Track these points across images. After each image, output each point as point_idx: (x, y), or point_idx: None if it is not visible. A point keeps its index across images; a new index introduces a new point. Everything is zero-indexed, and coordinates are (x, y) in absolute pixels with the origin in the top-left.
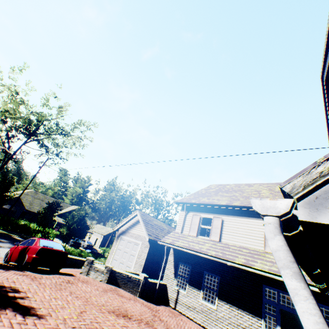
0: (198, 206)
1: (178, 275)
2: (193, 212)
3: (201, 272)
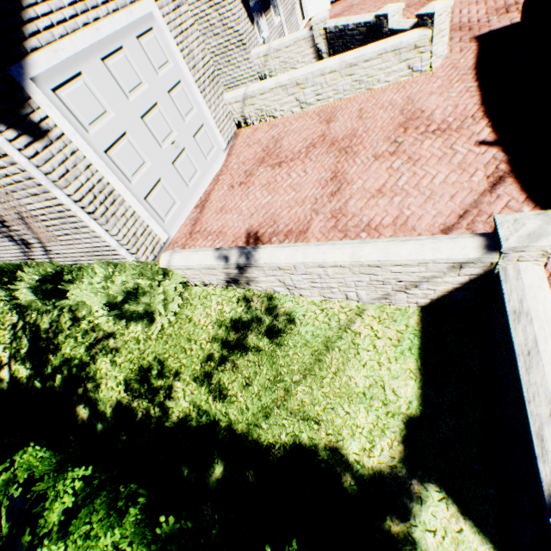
0: None
1: (252, 14)
2: None
3: None
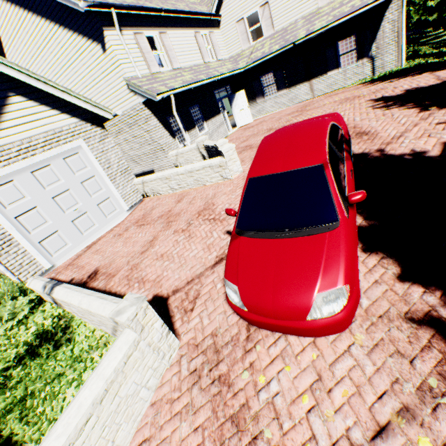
0: (128, 16)
1: (175, 133)
2: (127, 29)
3: (187, 112)
